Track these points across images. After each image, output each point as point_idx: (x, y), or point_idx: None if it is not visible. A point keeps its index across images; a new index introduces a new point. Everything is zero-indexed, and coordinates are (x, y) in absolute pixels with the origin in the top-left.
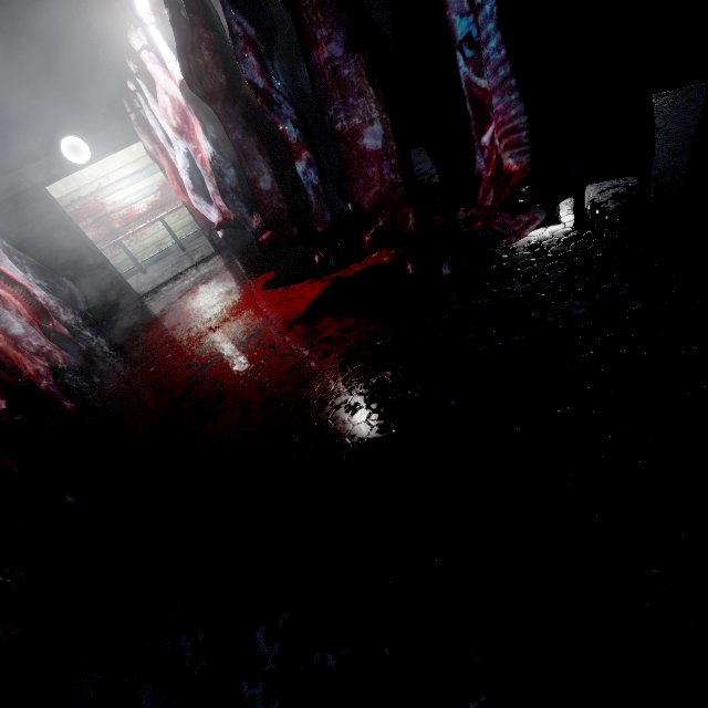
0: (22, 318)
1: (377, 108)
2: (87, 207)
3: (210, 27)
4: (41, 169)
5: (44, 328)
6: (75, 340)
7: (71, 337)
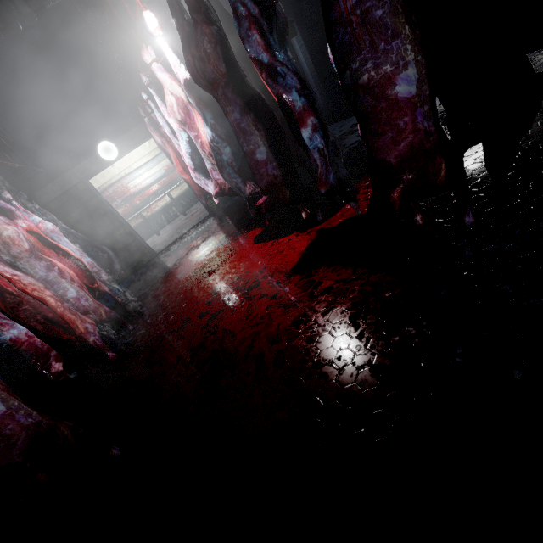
0: (75, 283)
1: (412, 49)
2: (117, 191)
3: (210, 22)
4: (85, 168)
5: (91, 288)
6: (113, 295)
7: (110, 293)
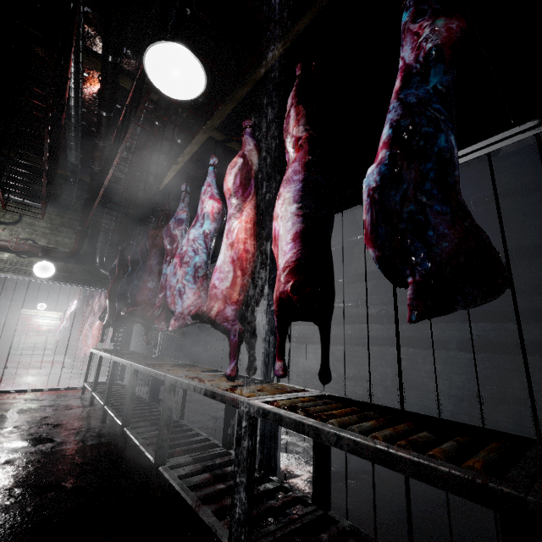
0: None
1: None
2: (24, 318)
3: None
4: (27, 305)
5: None
6: None
7: None
